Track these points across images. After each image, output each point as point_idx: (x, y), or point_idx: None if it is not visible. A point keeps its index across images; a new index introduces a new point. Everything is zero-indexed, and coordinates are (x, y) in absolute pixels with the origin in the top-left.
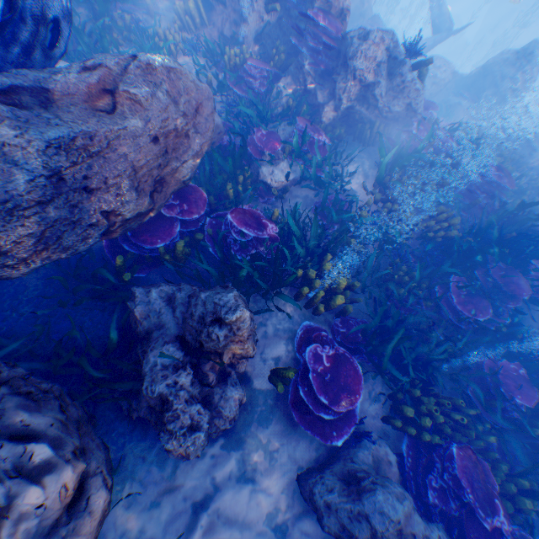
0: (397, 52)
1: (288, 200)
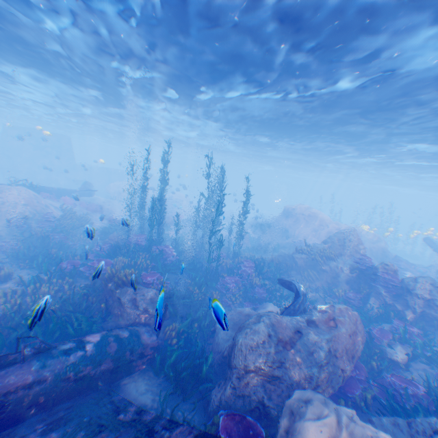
0: (436, 283)
1: (410, 370)
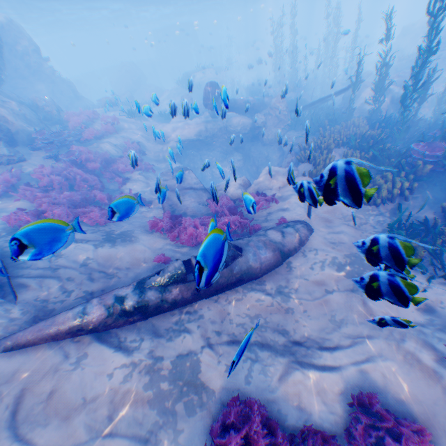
0: None
1: None
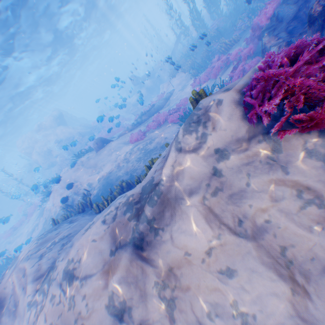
0: None
1: None
